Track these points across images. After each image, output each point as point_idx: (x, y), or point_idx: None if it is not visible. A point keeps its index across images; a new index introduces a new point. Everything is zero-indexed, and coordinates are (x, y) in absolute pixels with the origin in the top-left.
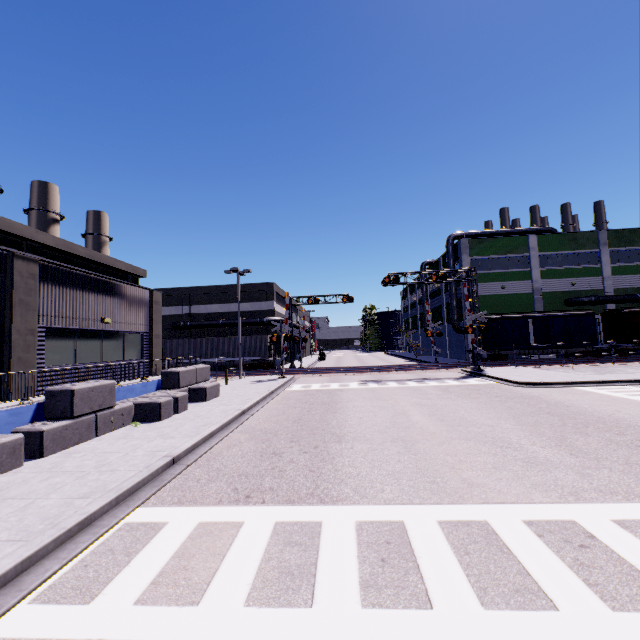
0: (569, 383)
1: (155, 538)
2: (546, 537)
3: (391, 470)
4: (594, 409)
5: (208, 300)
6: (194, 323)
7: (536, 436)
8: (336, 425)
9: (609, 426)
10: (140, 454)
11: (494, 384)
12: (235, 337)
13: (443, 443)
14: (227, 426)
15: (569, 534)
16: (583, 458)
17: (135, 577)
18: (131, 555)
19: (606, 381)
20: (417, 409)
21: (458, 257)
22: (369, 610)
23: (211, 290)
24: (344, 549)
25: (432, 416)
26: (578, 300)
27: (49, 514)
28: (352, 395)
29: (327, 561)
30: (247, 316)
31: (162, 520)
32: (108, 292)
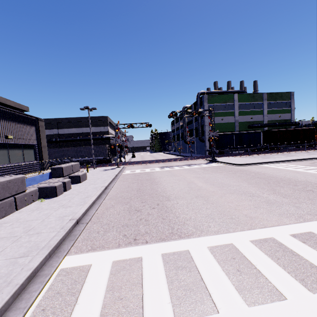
0: (257, 163)
1: (87, 278)
2: (307, 243)
3: (206, 214)
4: (276, 174)
5: (69, 126)
6: (62, 139)
7: (261, 189)
8: (161, 191)
9: (288, 182)
10: (53, 220)
11: (224, 165)
12: (88, 146)
13: (222, 196)
14: (100, 196)
15: (316, 239)
16: (290, 198)
17: (86, 313)
18: (75, 295)
19: (272, 161)
20: (197, 180)
21: (202, 104)
22: (253, 307)
23: (70, 120)
24: (212, 266)
25: (207, 183)
26: (253, 125)
27: (0, 274)
28: (160, 174)
29: (208, 276)
30: (93, 135)
31: (86, 263)
32: (8, 118)
